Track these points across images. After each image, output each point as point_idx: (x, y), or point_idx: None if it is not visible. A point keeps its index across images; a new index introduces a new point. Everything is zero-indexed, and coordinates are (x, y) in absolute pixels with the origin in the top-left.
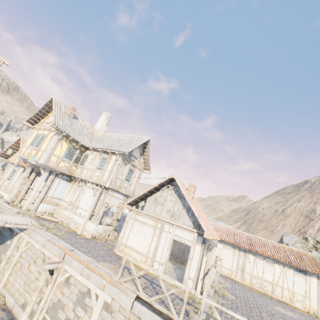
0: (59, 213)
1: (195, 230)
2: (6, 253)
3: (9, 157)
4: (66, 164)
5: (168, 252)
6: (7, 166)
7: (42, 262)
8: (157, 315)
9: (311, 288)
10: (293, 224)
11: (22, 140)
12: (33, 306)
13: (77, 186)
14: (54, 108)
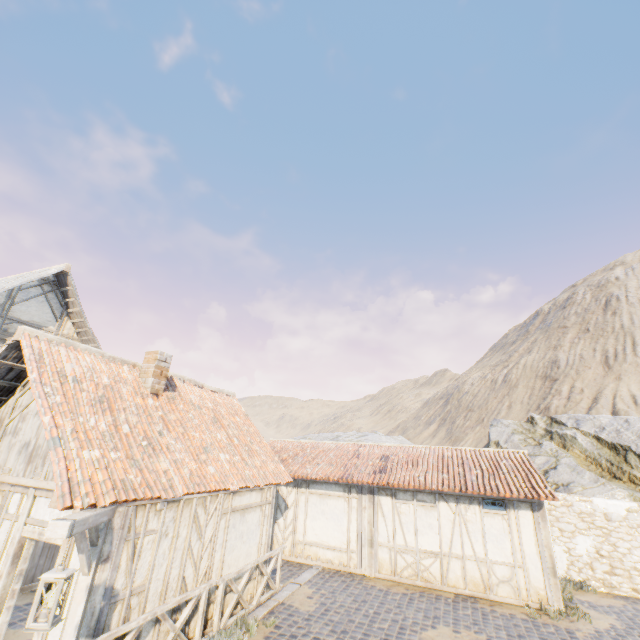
0: None
1: None
2: None
3: None
4: None
5: None
6: None
7: None
8: None
9: (523, 540)
10: (526, 398)
11: None
12: None
13: None
14: None
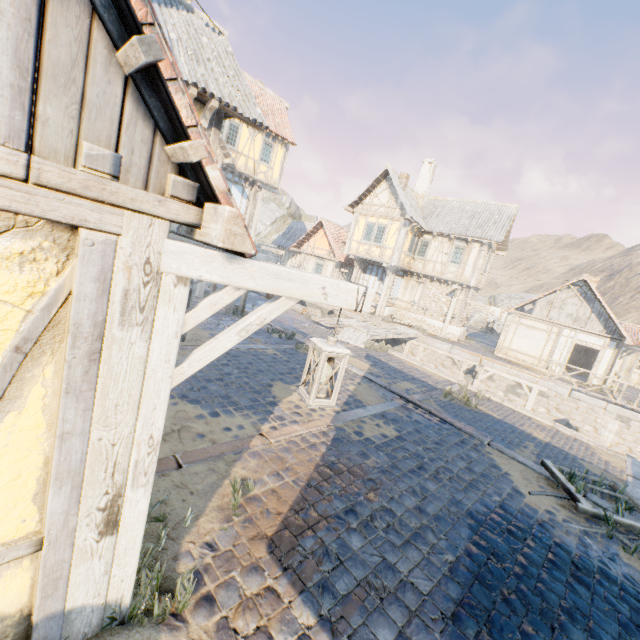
0: (402, 315)
1: (608, 336)
2: None
3: (301, 246)
4: (407, 259)
5: (568, 355)
6: (302, 258)
7: (451, 365)
8: (595, 398)
9: None
10: None
11: (325, 225)
12: None
13: (416, 283)
14: (397, 189)
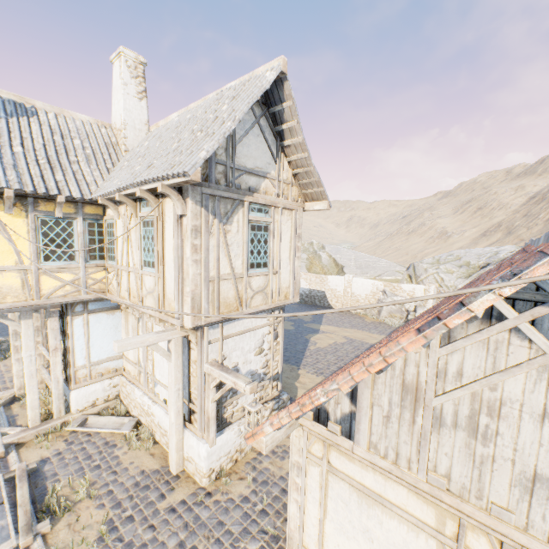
0: (128, 396)
1: None
2: None
3: None
4: (65, 276)
5: None
6: None
7: None
8: None
9: None
10: None
11: None
12: None
13: (135, 320)
14: None
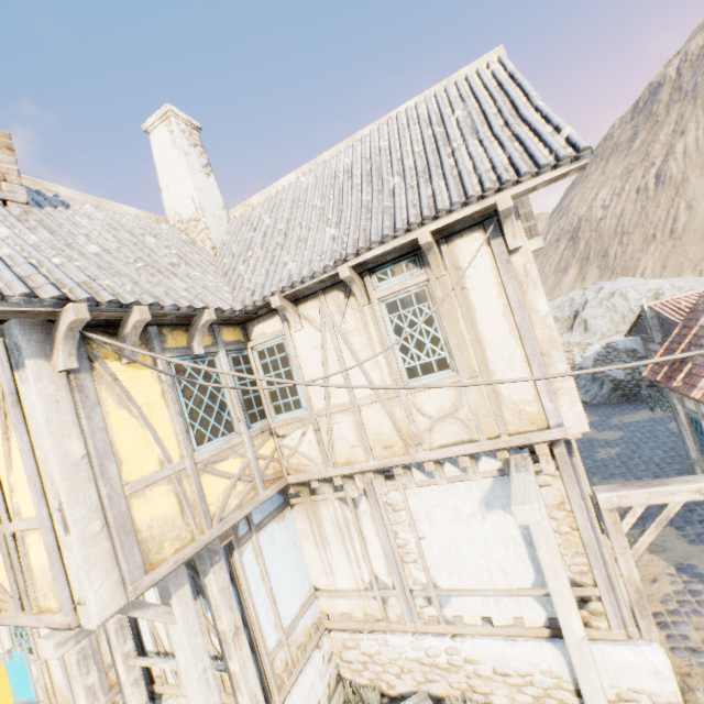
0: (370, 663)
1: None
2: None
3: None
4: (229, 465)
5: None
6: None
7: None
8: None
9: None
10: None
11: None
12: None
13: (344, 507)
14: None
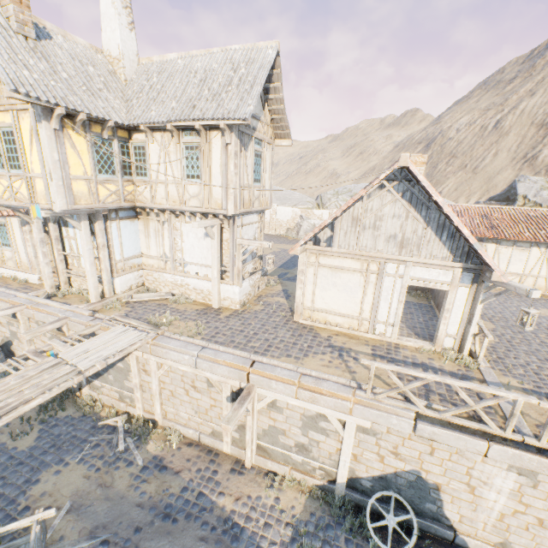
0: (155, 281)
1: (459, 265)
2: (130, 379)
3: None
4: (111, 187)
5: (401, 307)
6: None
7: (208, 387)
8: (464, 434)
9: None
10: (514, 147)
11: None
12: (231, 435)
13: (159, 224)
14: None
